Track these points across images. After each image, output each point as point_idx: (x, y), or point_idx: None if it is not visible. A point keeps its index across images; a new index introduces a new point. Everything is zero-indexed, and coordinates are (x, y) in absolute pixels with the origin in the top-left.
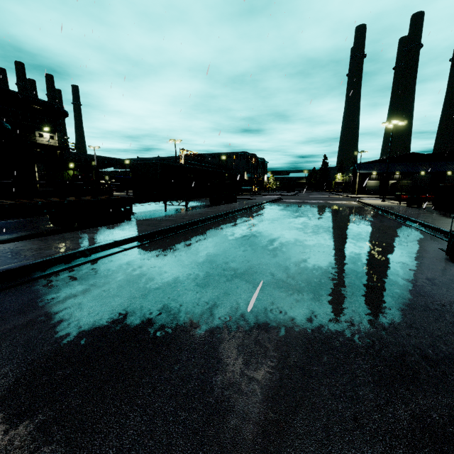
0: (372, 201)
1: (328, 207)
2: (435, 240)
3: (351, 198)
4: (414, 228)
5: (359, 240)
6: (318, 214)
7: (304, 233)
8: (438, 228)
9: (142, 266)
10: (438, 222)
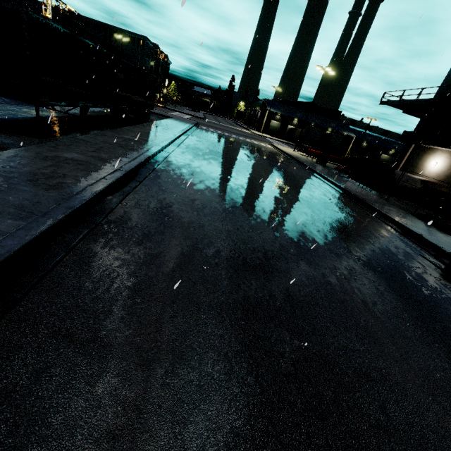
0: (286, 149)
1: (257, 152)
2: (394, 232)
3: (260, 137)
4: (359, 207)
5: (351, 235)
6: (262, 166)
7: (289, 213)
8: (385, 213)
9: (112, 429)
10: (371, 200)
